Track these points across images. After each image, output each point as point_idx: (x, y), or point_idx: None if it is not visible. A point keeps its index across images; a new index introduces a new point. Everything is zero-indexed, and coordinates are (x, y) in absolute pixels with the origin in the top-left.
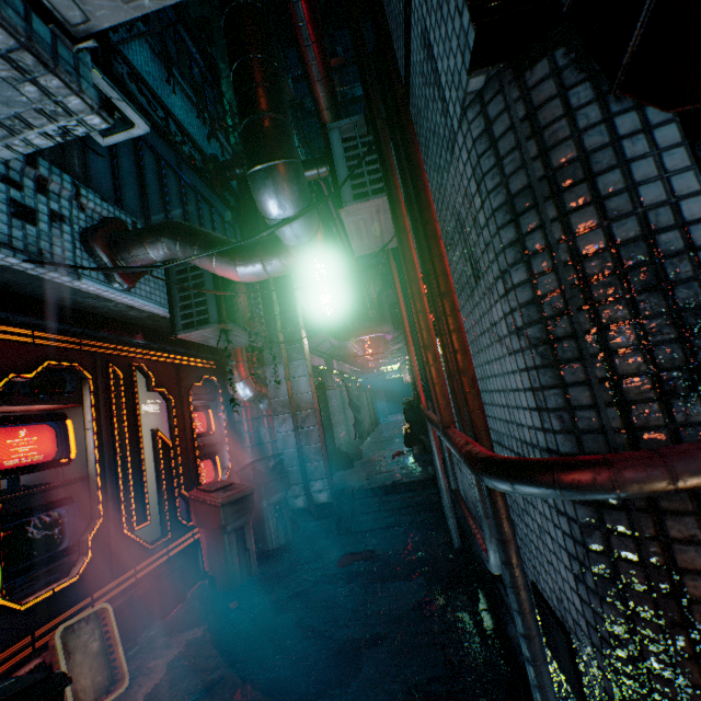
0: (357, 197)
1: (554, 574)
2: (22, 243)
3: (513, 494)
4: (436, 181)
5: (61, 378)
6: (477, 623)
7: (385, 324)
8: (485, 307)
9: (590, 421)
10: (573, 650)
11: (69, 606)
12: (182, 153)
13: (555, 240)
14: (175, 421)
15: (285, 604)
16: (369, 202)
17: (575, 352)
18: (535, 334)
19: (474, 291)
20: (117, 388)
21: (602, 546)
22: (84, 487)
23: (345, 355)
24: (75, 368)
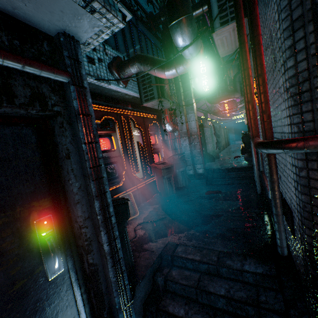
0: (222, 24)
1: (290, 191)
2: (92, 73)
3: (280, 164)
4: (263, 11)
5: (108, 122)
6: (260, 217)
7: (235, 93)
8: (277, 80)
9: (310, 127)
10: (292, 216)
11: (120, 192)
12: (137, 16)
13: (310, 43)
14: (144, 139)
15: (185, 202)
16: (228, 25)
17: (309, 97)
18: (293, 91)
19: (274, 72)
20: (125, 126)
21: (305, 175)
22: (119, 159)
23: (213, 111)
24: (112, 119)
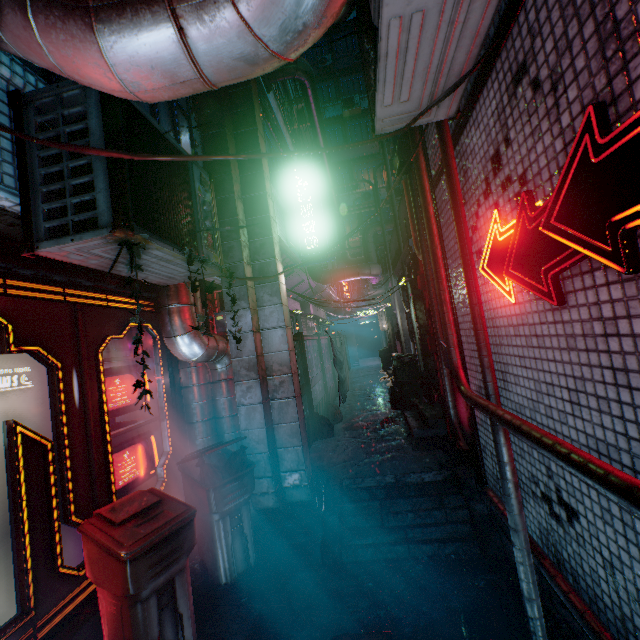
0: None
1: None
2: None
3: None
4: None
5: None
6: None
7: (373, 265)
8: None
9: None
10: None
11: None
12: None
13: None
14: (62, 400)
15: None
16: None
17: None
18: None
19: None
20: None
21: None
22: None
23: (329, 300)
24: None
